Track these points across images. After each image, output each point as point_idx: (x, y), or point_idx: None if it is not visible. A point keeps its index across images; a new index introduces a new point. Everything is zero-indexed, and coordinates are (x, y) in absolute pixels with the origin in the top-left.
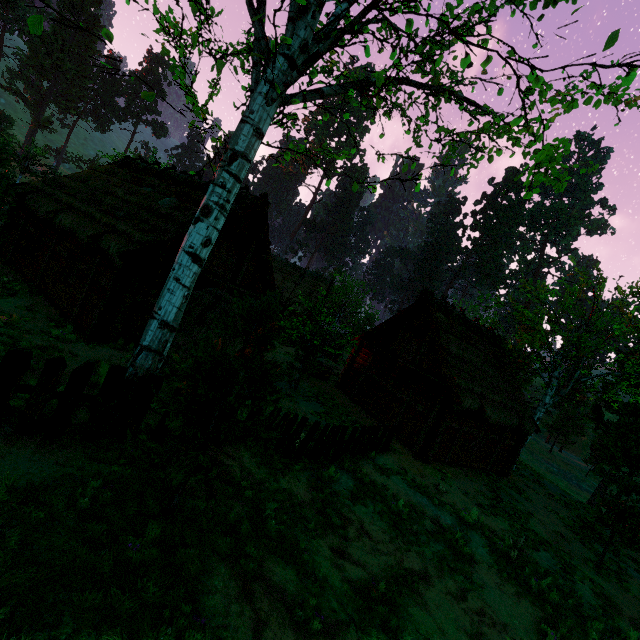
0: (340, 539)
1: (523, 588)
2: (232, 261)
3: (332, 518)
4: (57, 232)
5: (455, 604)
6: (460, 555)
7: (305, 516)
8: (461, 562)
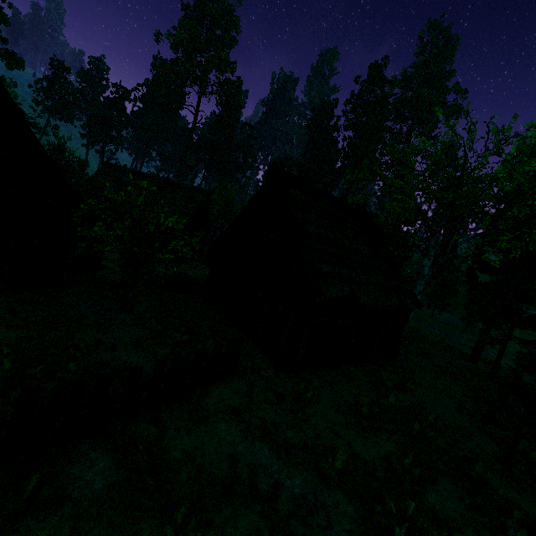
0: None
1: None
2: None
3: None
4: None
5: None
6: None
7: None
8: None
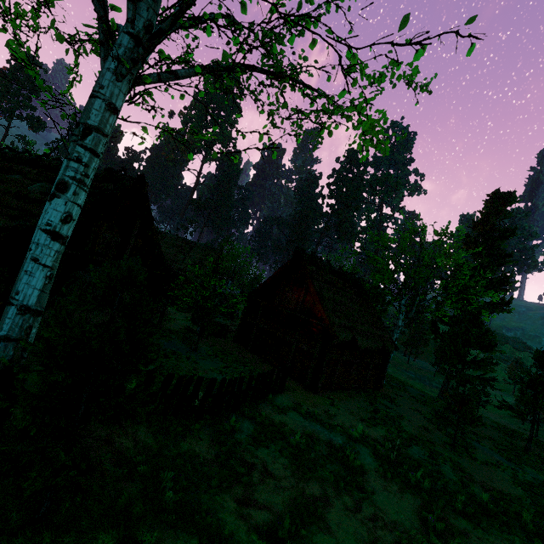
0: (245, 487)
1: (404, 483)
2: (117, 239)
3: (236, 468)
4: None
5: (353, 517)
6: (352, 469)
7: (208, 474)
8: (354, 476)
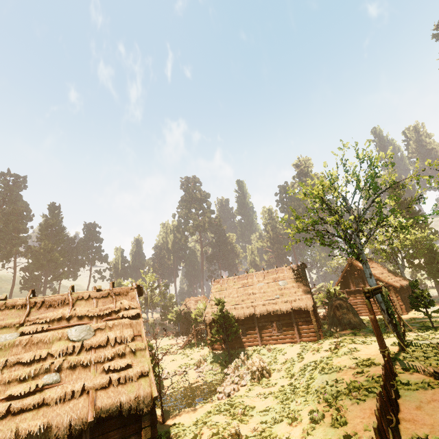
0: None
1: None
2: None
3: None
4: (255, 319)
5: None
6: None
7: None
8: None
